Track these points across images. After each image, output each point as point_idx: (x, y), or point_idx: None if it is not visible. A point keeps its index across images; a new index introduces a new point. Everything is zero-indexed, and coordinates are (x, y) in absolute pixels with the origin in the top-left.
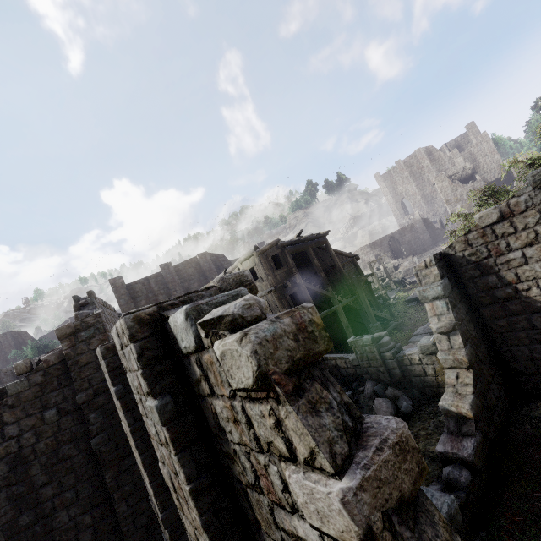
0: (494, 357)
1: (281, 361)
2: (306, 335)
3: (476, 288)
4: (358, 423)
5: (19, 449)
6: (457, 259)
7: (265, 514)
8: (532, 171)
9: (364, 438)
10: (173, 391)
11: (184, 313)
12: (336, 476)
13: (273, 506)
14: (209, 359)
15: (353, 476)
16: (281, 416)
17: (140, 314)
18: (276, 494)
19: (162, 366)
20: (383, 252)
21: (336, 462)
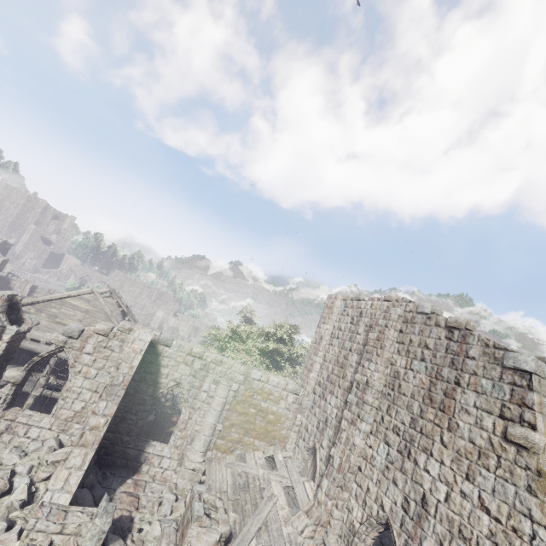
0: None
1: None
2: None
3: None
4: None
5: None
6: None
7: None
8: None
9: None
10: None
11: None
12: None
13: None
14: None
15: None
16: None
17: None
18: None
19: None
20: None
21: None
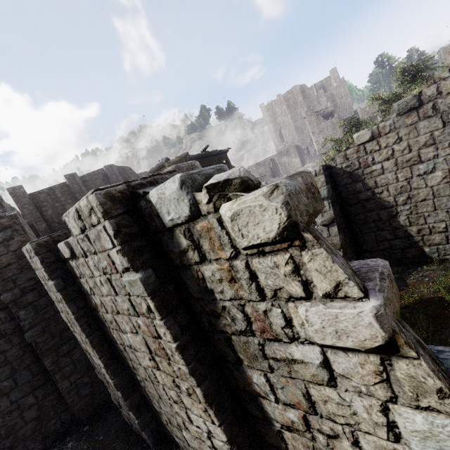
0: (353, 242)
1: (302, 213)
2: (311, 195)
3: (347, 192)
4: (350, 266)
5: None
6: (337, 170)
7: (253, 351)
8: (389, 105)
9: (362, 274)
10: (153, 265)
11: (179, 181)
12: (366, 299)
13: (266, 343)
14: (205, 226)
15: (376, 297)
16: (304, 261)
17: (111, 191)
18: (274, 332)
19: (140, 242)
20: (265, 171)
21: (362, 289)
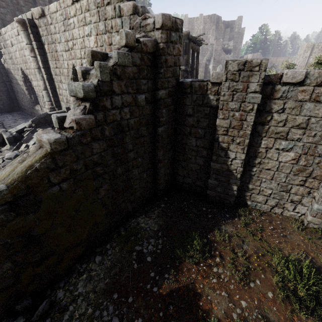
0: None
1: None
2: None
3: None
4: None
5: (121, 119)
6: None
7: None
8: None
9: None
10: None
11: None
12: None
13: None
14: None
15: None
16: None
17: None
18: None
19: None
20: None
21: None
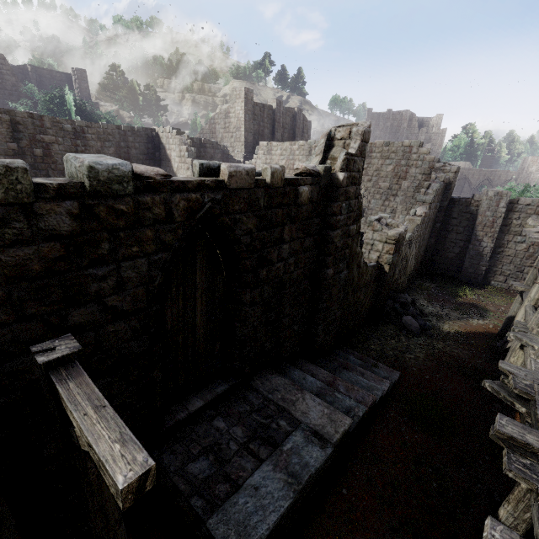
0: None
1: None
2: None
3: None
4: None
5: (430, 215)
6: None
7: None
8: None
9: None
10: None
11: None
12: None
13: None
14: None
15: None
16: None
17: None
18: None
19: None
20: None
21: None
